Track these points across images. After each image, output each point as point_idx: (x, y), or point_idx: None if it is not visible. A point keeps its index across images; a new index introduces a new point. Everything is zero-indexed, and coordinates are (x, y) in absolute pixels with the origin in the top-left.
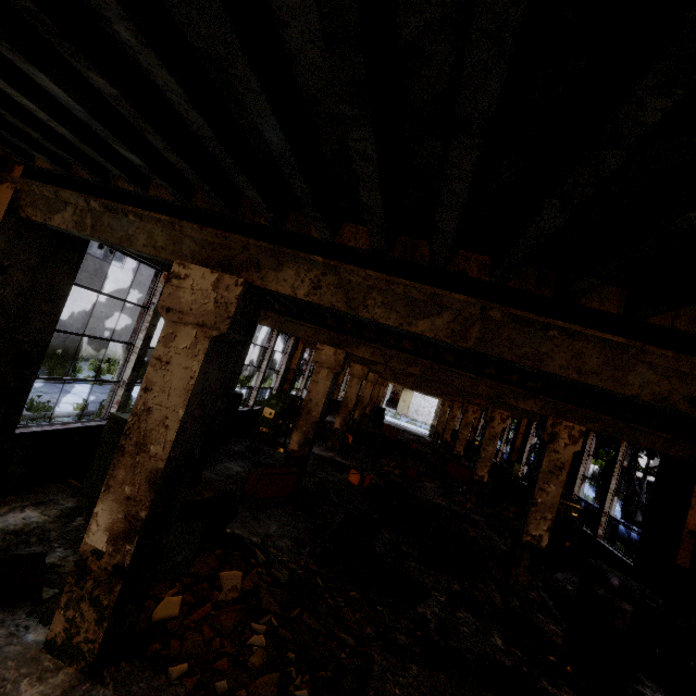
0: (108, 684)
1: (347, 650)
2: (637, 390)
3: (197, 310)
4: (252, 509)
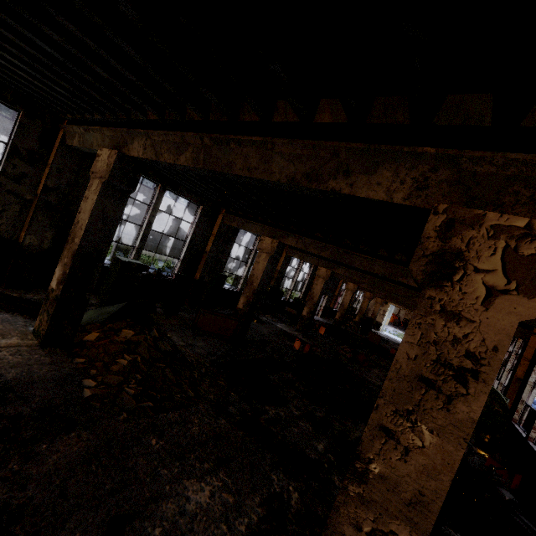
0: (45, 351)
1: (183, 395)
2: (278, 176)
3: (101, 170)
4: (196, 333)
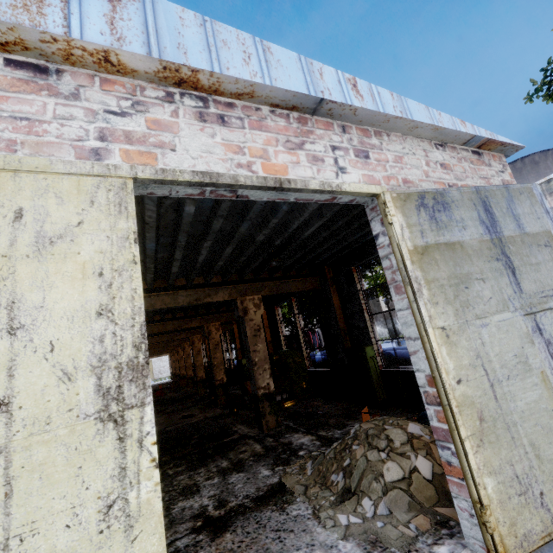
0: None
1: None
2: (170, 329)
3: None
4: None
